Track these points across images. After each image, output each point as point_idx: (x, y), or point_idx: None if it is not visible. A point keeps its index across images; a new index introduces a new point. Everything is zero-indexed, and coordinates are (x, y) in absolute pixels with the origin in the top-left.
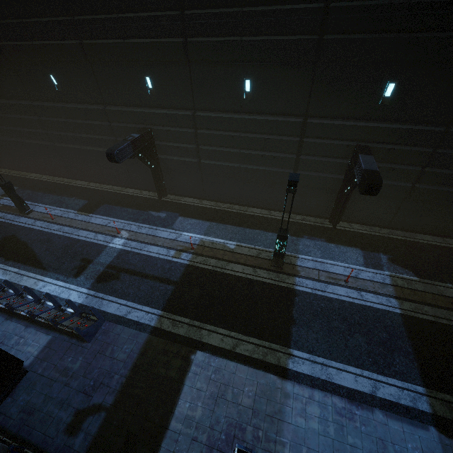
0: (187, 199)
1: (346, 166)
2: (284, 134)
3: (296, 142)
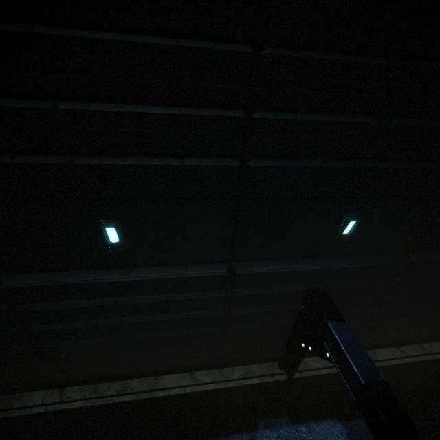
0: (31, 396)
1: (296, 311)
2: (200, 291)
3: (222, 298)
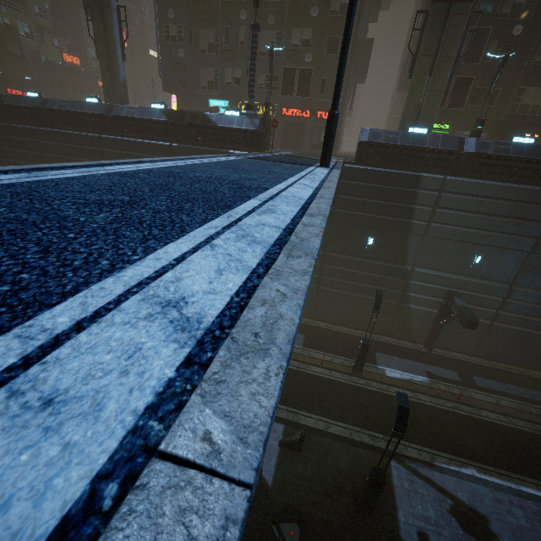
0: None
1: None
2: None
3: None
